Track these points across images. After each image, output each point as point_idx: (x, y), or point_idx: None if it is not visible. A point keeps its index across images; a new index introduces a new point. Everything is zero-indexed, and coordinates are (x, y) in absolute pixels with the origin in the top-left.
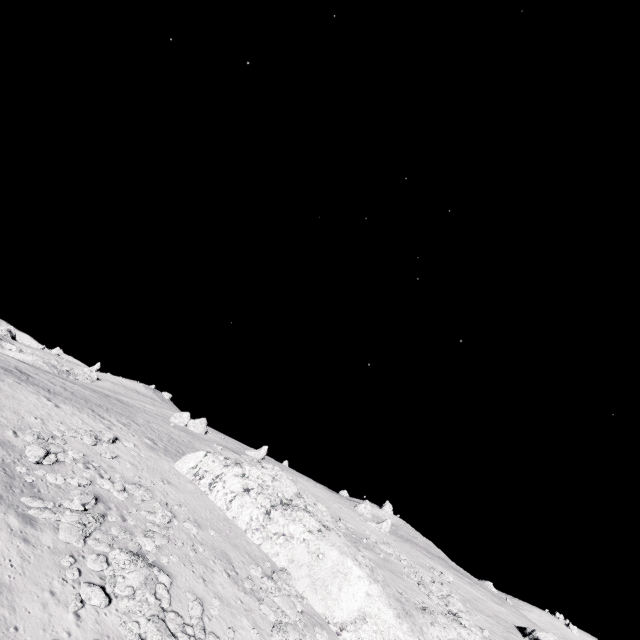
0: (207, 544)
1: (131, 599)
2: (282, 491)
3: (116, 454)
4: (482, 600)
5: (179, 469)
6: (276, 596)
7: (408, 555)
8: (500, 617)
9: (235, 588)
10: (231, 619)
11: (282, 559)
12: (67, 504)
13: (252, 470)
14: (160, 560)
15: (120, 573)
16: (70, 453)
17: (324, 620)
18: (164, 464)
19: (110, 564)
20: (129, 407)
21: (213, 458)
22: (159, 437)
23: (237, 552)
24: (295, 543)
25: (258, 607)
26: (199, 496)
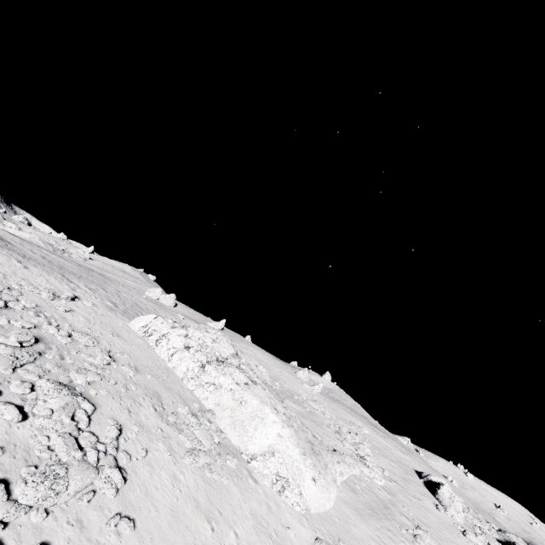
0: (141, 385)
1: (47, 418)
2: (219, 351)
3: (70, 309)
4: (390, 449)
5: (132, 327)
6: (196, 429)
7: (333, 411)
8: (403, 463)
9: (159, 420)
10: (147, 442)
11: (210, 403)
12: (2, 340)
13: (195, 332)
14: (89, 392)
15: (43, 398)
16: (23, 303)
17: (238, 451)
18: (119, 322)
19: (35, 390)
20: (108, 280)
21: (162, 320)
22: (123, 302)
23: (169, 393)
24: (223, 391)
25: (177, 436)
26: (145, 349)
